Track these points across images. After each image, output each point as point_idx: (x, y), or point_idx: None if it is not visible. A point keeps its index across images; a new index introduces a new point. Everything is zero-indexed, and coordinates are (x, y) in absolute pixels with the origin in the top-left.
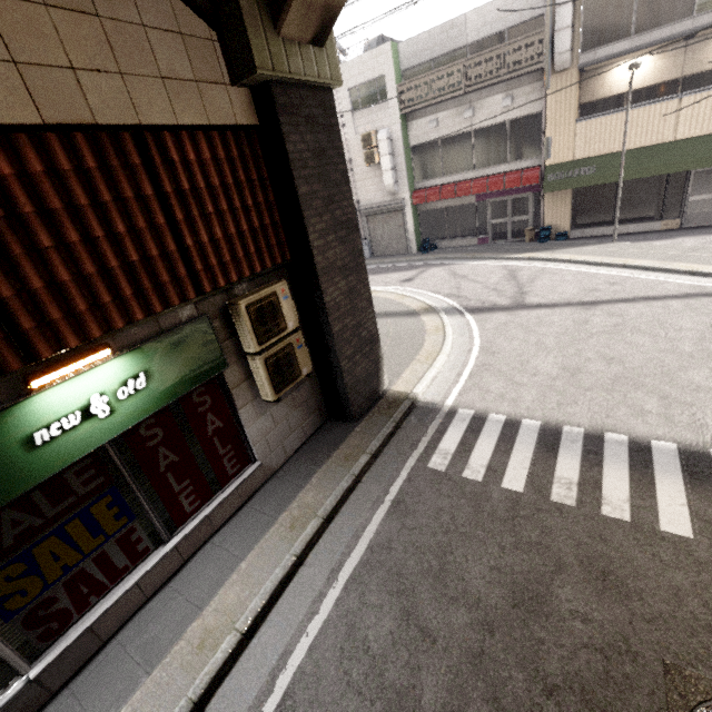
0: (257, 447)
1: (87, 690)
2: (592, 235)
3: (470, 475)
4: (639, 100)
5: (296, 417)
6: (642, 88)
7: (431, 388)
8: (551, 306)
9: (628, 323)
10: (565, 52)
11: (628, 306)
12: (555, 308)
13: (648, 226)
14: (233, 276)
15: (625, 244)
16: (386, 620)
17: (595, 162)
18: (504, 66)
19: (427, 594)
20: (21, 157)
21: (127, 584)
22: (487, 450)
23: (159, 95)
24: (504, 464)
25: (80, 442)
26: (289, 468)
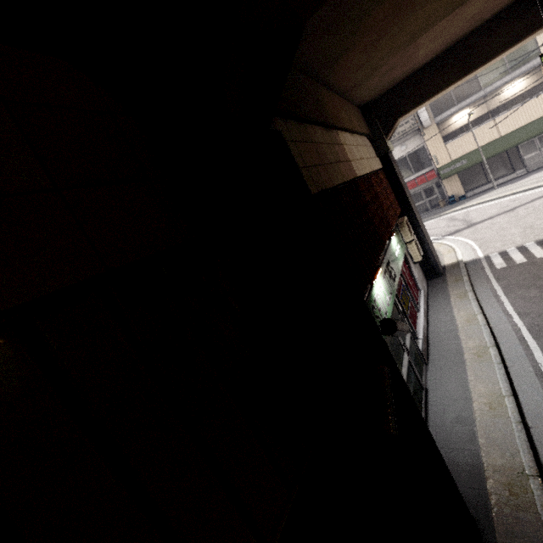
0: (419, 284)
1: (438, 344)
2: (479, 192)
3: (519, 262)
4: (471, 127)
5: (420, 276)
6: (470, 122)
7: (465, 257)
8: (490, 218)
9: (538, 207)
10: (427, 120)
11: (531, 203)
12: (493, 218)
13: (508, 177)
14: (397, 213)
15: (503, 187)
16: (532, 291)
17: (464, 158)
18: (395, 134)
19: (541, 282)
20: (372, 179)
21: (420, 320)
22: (518, 255)
23: (374, 162)
24: (531, 254)
25: (399, 260)
26: (432, 294)
